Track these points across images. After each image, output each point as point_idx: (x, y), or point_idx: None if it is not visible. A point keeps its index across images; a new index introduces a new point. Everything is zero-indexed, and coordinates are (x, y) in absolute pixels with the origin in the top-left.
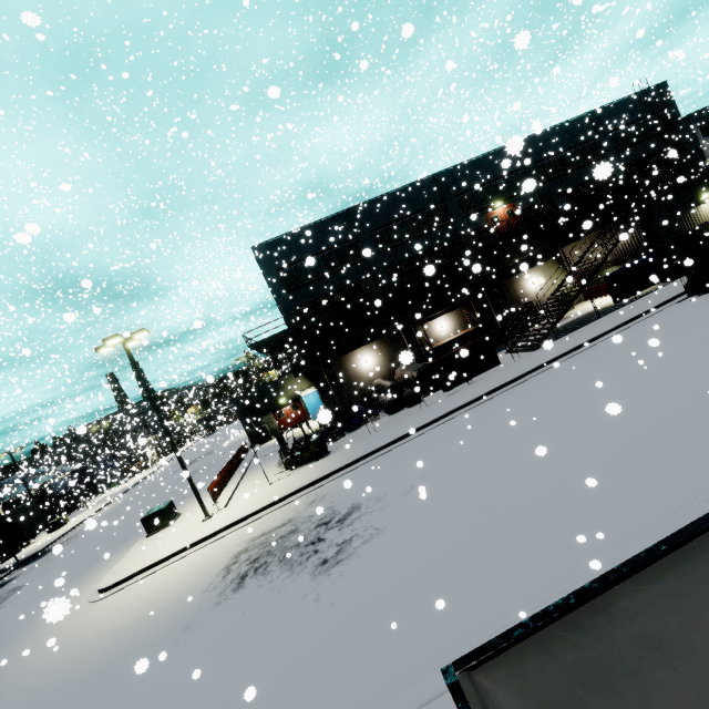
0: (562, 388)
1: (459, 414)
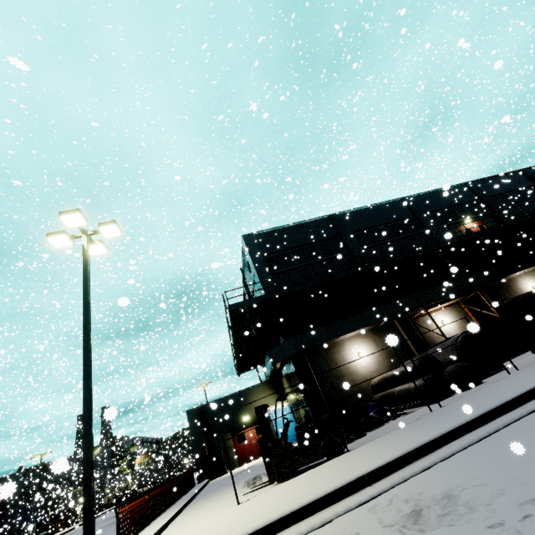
0: None
1: None
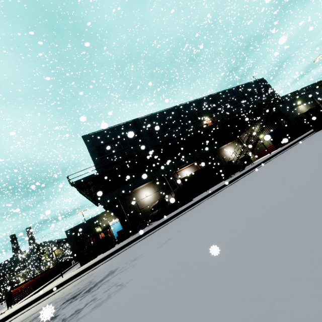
0: (272, 166)
1: (204, 201)
